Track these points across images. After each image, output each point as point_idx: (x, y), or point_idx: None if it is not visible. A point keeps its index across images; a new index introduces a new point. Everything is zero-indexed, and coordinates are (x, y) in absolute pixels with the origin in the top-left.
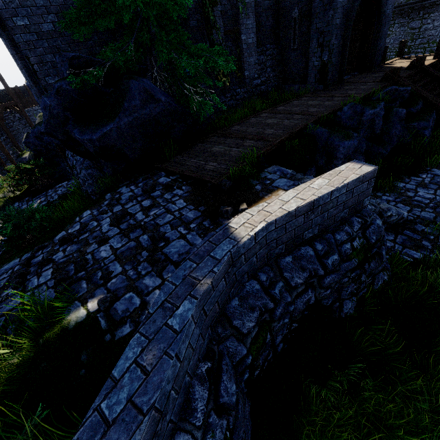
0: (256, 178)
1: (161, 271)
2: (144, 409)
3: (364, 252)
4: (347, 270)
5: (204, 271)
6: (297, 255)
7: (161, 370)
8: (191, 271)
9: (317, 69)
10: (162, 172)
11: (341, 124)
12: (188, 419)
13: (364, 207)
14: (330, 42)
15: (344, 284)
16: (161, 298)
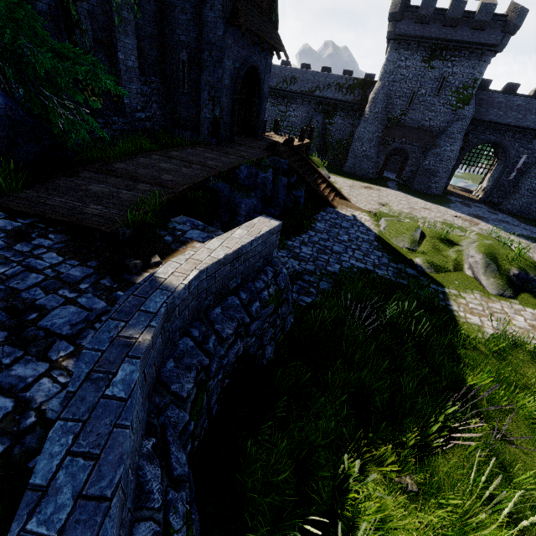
0: (164, 228)
1: (46, 352)
2: (108, 494)
3: (277, 298)
4: (267, 316)
5: (139, 328)
6: (225, 305)
7: (117, 445)
8: (120, 331)
9: (210, 122)
10: None
11: (240, 182)
12: (144, 506)
13: (273, 258)
14: (221, 100)
15: (265, 330)
16: (84, 370)
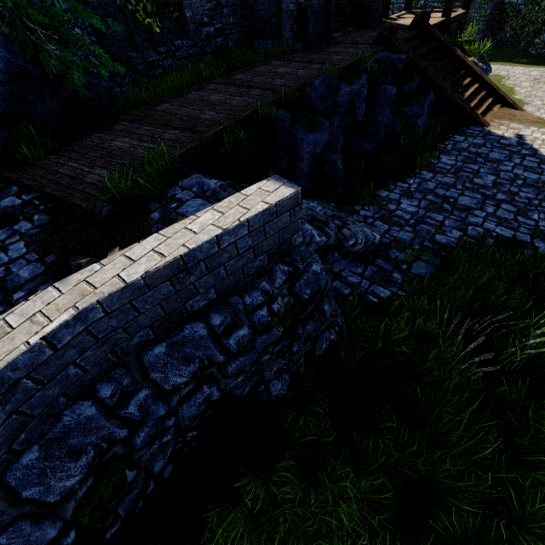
0: (159, 198)
1: None
2: None
3: (293, 314)
4: (266, 345)
5: None
6: (177, 340)
7: None
8: None
9: (294, 17)
10: (14, 186)
11: (312, 106)
12: None
13: (297, 247)
14: None
15: (264, 364)
16: None
